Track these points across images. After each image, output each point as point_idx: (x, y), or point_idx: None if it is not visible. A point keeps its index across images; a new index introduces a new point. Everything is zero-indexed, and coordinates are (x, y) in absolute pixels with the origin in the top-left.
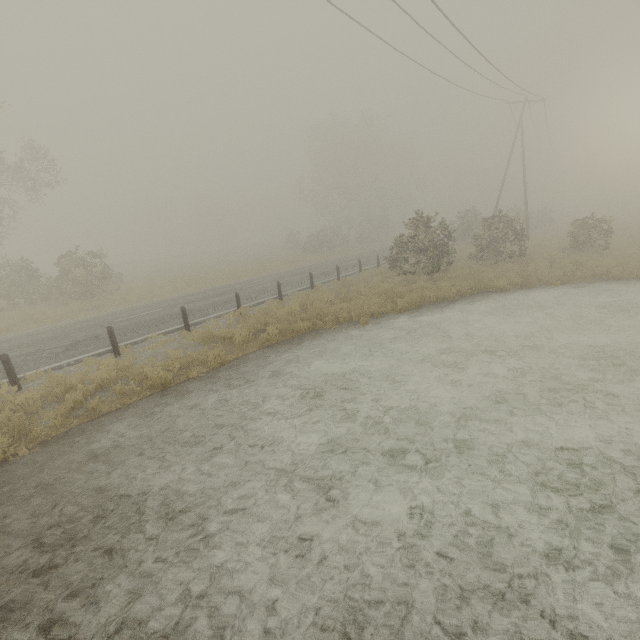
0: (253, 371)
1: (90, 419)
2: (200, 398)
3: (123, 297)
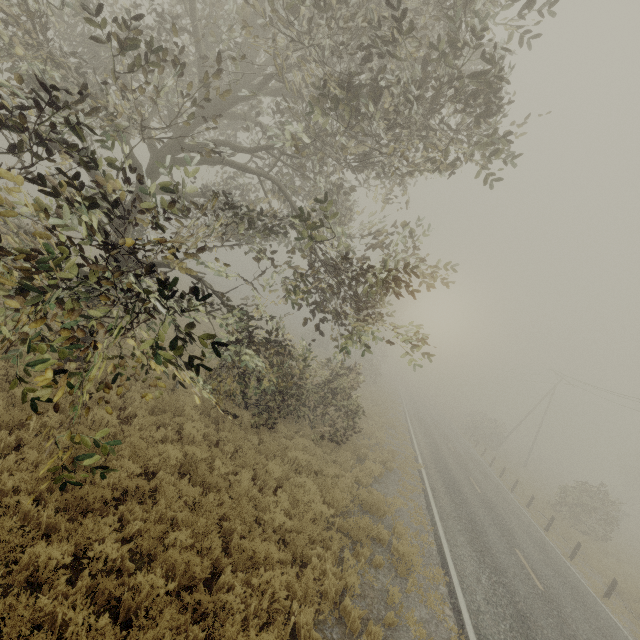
0: None
1: None
2: None
3: (377, 455)
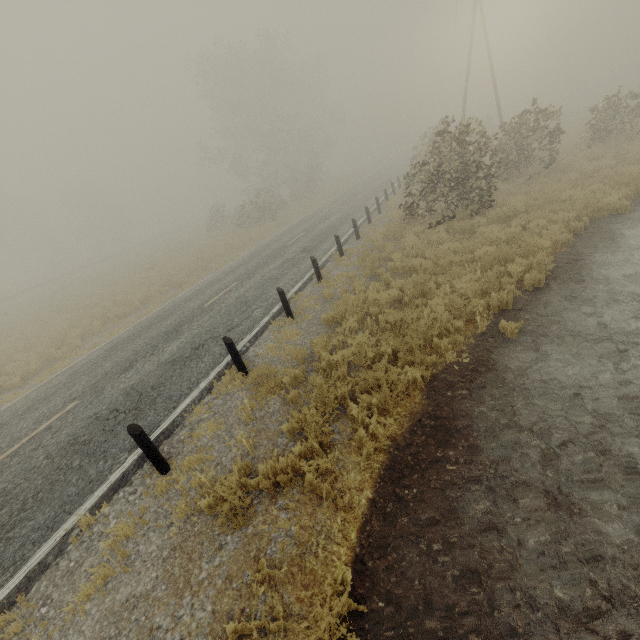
0: (471, 634)
1: None
2: None
3: None
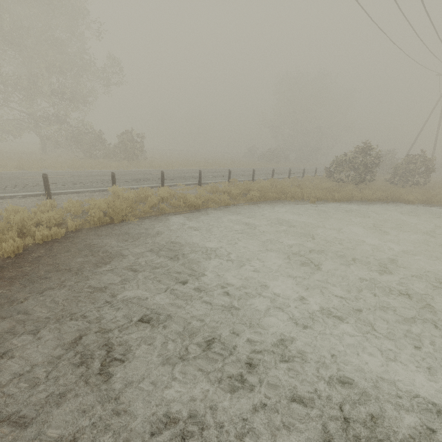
0: (246, 211)
1: (160, 213)
2: (219, 217)
3: (151, 164)
